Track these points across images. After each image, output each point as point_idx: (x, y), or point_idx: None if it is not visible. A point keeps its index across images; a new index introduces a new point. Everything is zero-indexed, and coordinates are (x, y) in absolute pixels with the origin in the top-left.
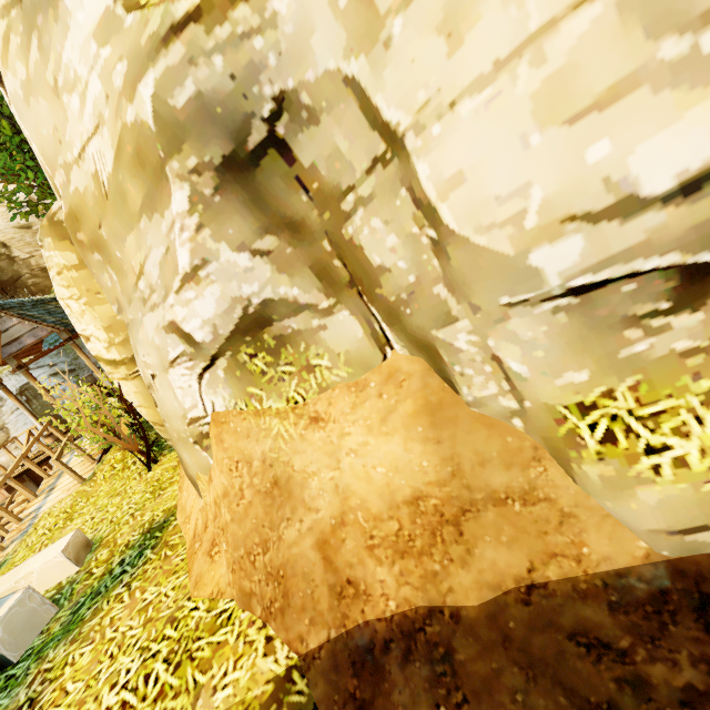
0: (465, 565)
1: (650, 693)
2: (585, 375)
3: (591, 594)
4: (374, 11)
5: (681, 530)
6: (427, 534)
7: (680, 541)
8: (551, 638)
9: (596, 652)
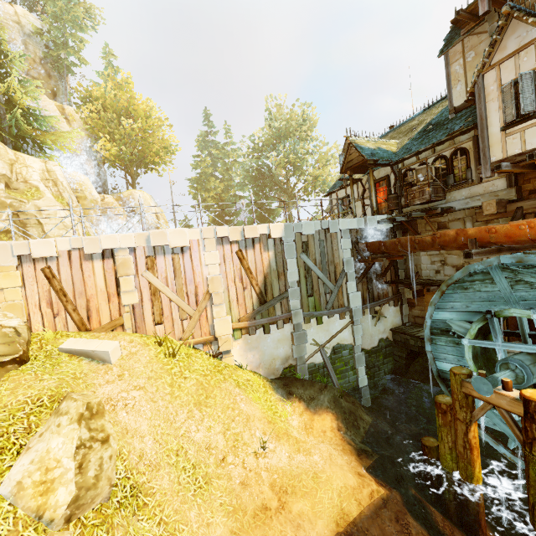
0: None
1: None
2: None
3: None
4: (41, 214)
5: None
6: None
7: None
8: None
9: None
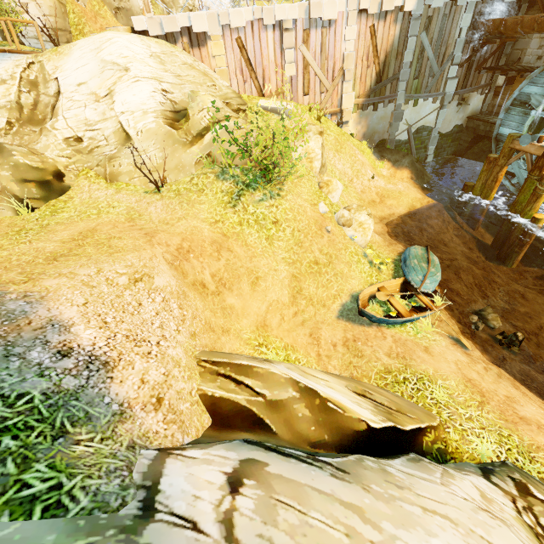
0: None
1: None
2: None
3: None
4: None
5: None
6: None
7: None
8: None
9: None
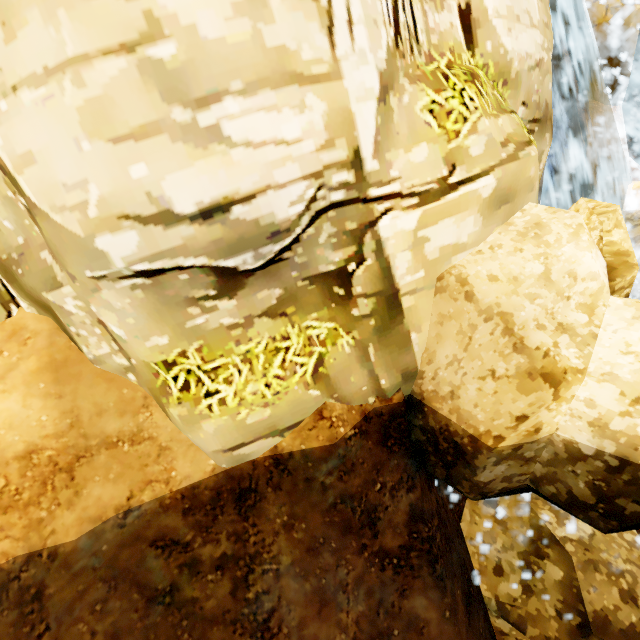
0: (71, 506)
1: (200, 568)
2: (166, 339)
3: (173, 506)
4: None
5: (230, 448)
6: (38, 484)
7: (231, 456)
8: (138, 549)
9: (169, 550)
